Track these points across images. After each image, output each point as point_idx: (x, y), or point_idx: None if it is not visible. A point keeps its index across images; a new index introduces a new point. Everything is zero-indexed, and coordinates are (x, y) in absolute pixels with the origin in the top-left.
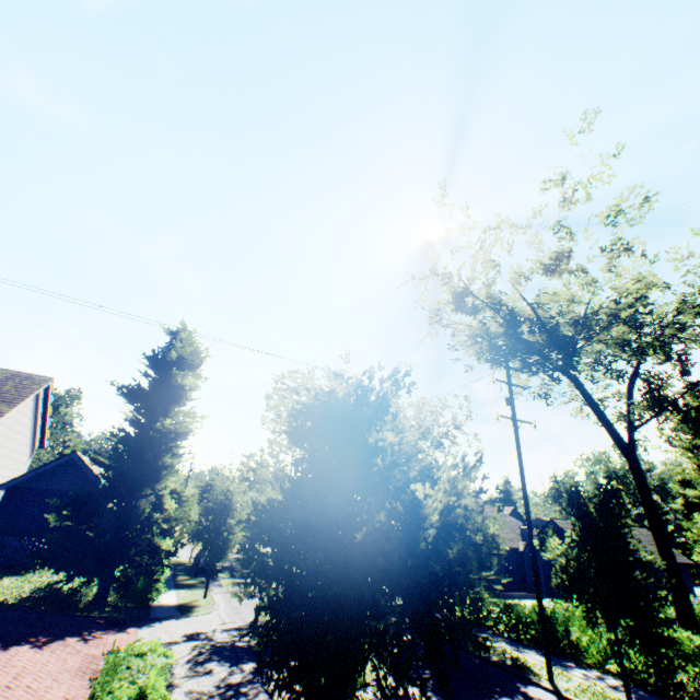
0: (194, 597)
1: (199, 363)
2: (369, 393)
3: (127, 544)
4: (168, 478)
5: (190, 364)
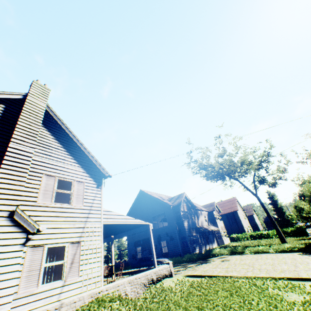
0: (306, 229)
1: (274, 194)
2: (296, 204)
3: (288, 223)
4: (285, 213)
5: (273, 195)
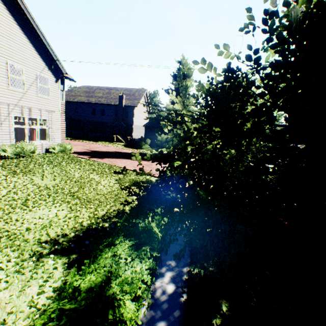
0: None
1: (191, 74)
2: None
3: None
4: None
5: (188, 76)
